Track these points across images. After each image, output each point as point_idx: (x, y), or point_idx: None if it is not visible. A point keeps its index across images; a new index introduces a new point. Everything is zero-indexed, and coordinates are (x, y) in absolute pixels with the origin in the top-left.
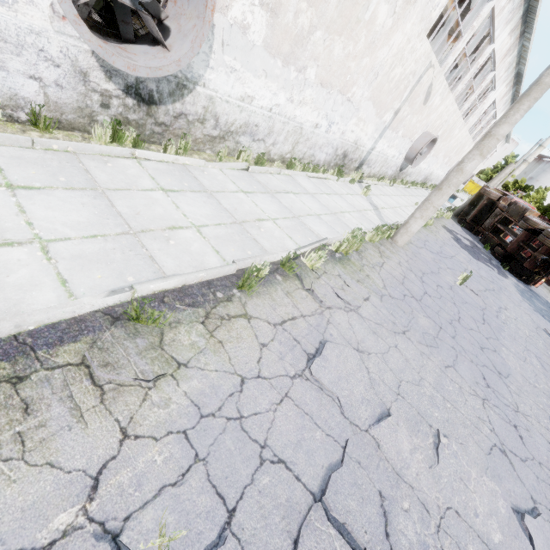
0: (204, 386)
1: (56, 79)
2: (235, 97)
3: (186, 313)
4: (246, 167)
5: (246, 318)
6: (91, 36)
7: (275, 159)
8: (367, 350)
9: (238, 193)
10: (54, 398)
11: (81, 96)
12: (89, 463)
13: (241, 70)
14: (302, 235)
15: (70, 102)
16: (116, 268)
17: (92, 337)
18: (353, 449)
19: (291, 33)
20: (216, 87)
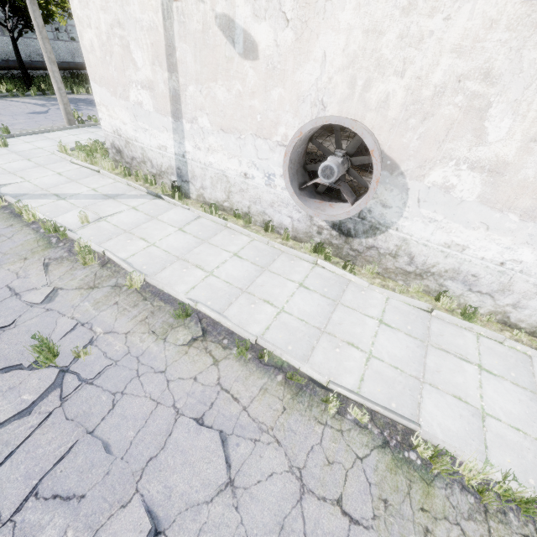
0: (155, 353)
1: (298, 218)
2: (437, 243)
3: (196, 328)
4: (428, 308)
5: (214, 362)
6: (298, 200)
7: (522, 327)
8: (241, 504)
9: (370, 318)
10: (140, 309)
11: (308, 227)
12: (116, 328)
13: (445, 221)
14: (385, 392)
15: (303, 229)
16: (212, 296)
17: (169, 306)
18: (119, 467)
19: (536, 187)
20: (411, 232)
